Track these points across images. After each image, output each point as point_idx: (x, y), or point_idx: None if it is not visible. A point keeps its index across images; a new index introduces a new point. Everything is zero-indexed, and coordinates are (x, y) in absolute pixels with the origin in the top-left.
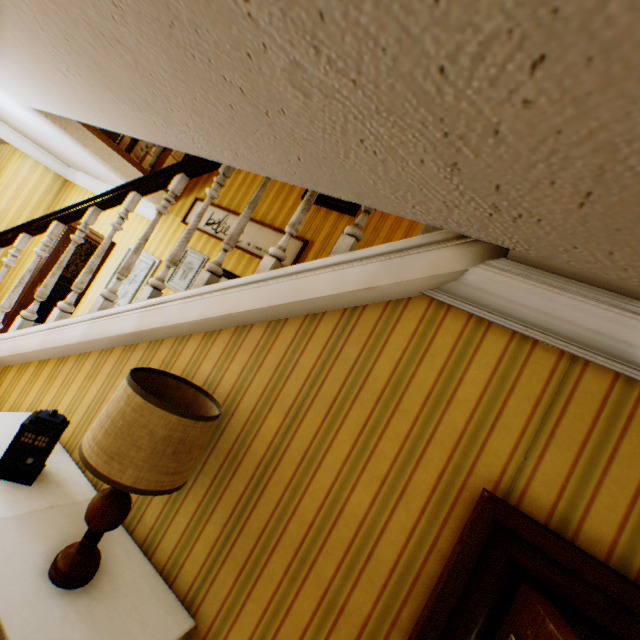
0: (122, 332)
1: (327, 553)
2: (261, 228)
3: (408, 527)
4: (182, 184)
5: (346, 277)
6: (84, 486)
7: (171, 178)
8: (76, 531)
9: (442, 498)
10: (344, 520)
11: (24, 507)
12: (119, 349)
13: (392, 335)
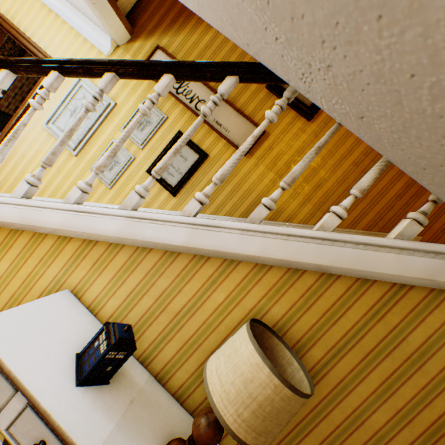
0: (168, 242)
1: (347, 444)
2: (223, 104)
3: (408, 440)
4: (232, 88)
5: (411, 263)
6: (137, 368)
7: (220, 76)
8: (156, 421)
9: (437, 429)
10: (363, 428)
11: (117, 412)
12: (158, 251)
13: (429, 316)
